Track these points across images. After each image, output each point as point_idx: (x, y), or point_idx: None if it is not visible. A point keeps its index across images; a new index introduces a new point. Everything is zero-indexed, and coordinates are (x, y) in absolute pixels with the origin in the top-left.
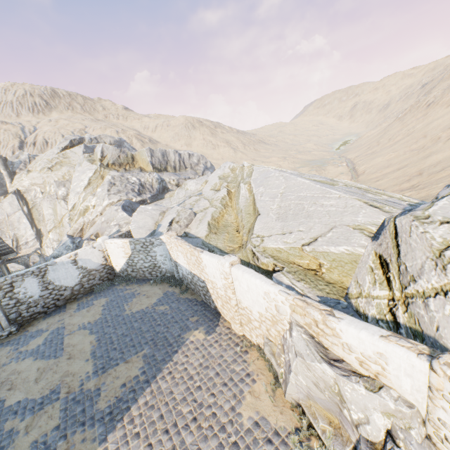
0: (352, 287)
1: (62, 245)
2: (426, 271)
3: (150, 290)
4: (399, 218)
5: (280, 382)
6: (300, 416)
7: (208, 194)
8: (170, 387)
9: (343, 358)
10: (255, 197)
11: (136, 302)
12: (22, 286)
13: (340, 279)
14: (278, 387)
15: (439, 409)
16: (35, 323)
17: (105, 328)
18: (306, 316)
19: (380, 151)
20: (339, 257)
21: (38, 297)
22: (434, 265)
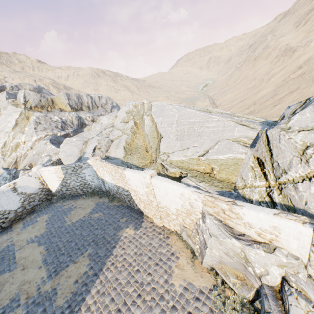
0: (239, 182)
1: None
2: (294, 165)
3: (84, 202)
4: (269, 130)
5: (197, 255)
6: (215, 276)
7: (119, 125)
8: (115, 275)
9: (244, 232)
10: (157, 125)
11: (74, 214)
12: None
13: (227, 177)
14: (195, 259)
15: None
16: None
17: (51, 238)
18: (215, 207)
19: (229, 90)
20: (225, 162)
21: None
22: (299, 160)
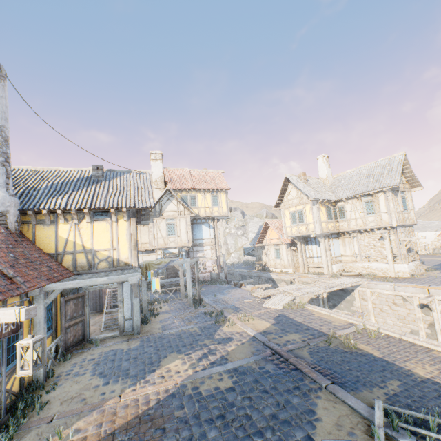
0: None
1: None
2: None
3: None
4: None
5: None
6: None
7: None
8: None
9: None
10: None
11: None
12: None
13: None
14: None
15: None
16: None
17: None
18: None
19: None
20: None
21: None
22: None
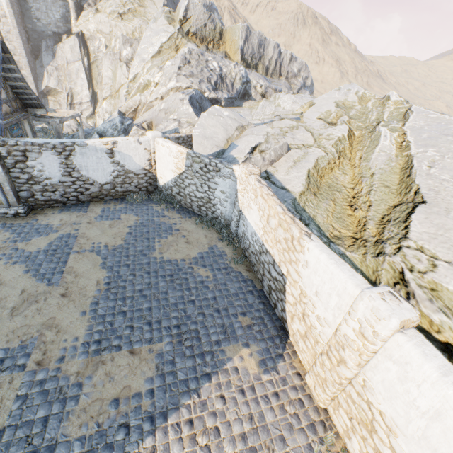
0: None
1: (109, 120)
2: None
3: (193, 232)
4: None
5: None
6: None
7: (313, 124)
8: None
9: None
10: (415, 162)
11: (170, 243)
12: (38, 161)
13: None
14: None
15: None
16: (49, 212)
17: (122, 266)
18: None
19: None
20: None
21: (57, 181)
22: None
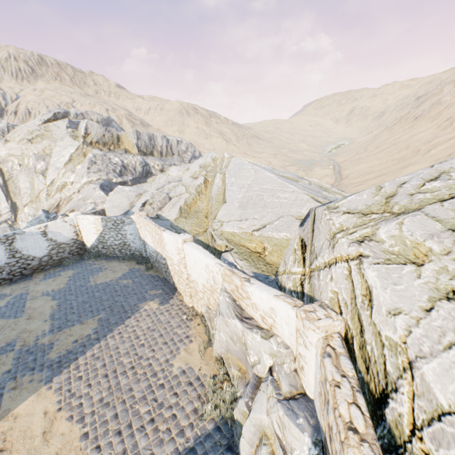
0: (281, 266)
1: (35, 218)
2: (323, 250)
3: (118, 266)
4: (318, 208)
5: (212, 342)
6: (220, 366)
7: (186, 181)
8: (117, 343)
9: (253, 316)
10: (226, 186)
11: (101, 275)
12: None
13: (278, 261)
14: (209, 346)
15: (299, 345)
16: None
17: (68, 295)
18: (231, 283)
19: (366, 158)
20: (279, 242)
21: (4, 263)
22: (328, 245)
